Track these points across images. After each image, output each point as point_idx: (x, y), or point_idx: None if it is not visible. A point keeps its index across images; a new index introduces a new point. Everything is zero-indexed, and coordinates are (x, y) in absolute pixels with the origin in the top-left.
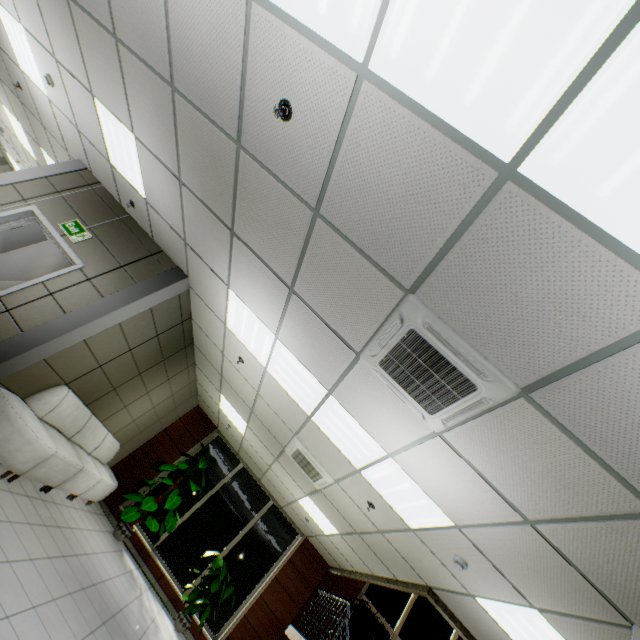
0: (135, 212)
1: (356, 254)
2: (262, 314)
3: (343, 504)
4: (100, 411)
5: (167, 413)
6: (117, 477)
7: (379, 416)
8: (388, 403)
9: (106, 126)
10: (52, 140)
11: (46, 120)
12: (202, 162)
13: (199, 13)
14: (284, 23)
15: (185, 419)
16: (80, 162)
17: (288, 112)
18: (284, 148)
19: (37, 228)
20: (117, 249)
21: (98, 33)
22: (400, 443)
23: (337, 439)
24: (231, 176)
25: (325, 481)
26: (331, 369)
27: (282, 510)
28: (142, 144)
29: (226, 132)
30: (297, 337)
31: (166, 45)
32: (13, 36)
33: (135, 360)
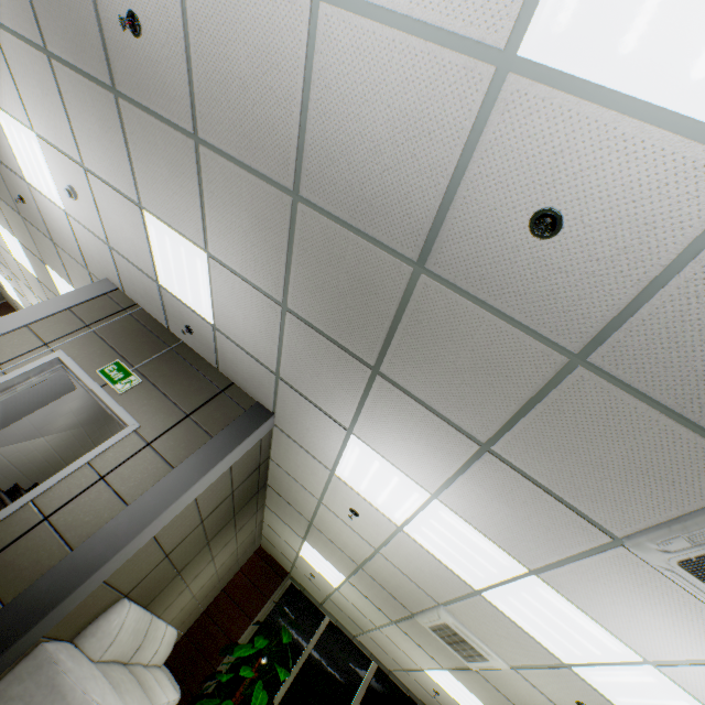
0: (191, 338)
1: (662, 418)
2: (411, 468)
3: (519, 693)
4: (159, 605)
5: (228, 570)
6: (172, 672)
7: (642, 616)
8: (671, 605)
9: (158, 242)
10: (64, 257)
11: (58, 235)
12: (334, 287)
13: (376, 97)
14: (580, 99)
15: (247, 569)
16: (108, 282)
17: (552, 225)
18: (525, 273)
19: (63, 377)
20: (176, 392)
21: (164, 134)
22: (682, 654)
23: (531, 624)
24: (391, 305)
25: (492, 665)
26: (545, 547)
27: (391, 675)
28: (219, 263)
29: (393, 250)
30: (480, 502)
31: (294, 143)
32: (18, 145)
33: (205, 530)
